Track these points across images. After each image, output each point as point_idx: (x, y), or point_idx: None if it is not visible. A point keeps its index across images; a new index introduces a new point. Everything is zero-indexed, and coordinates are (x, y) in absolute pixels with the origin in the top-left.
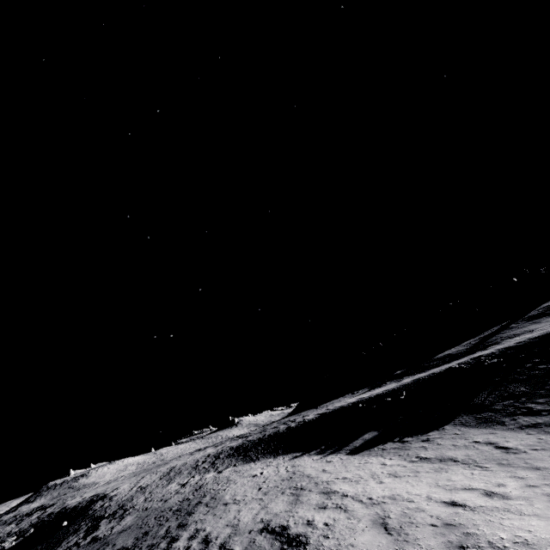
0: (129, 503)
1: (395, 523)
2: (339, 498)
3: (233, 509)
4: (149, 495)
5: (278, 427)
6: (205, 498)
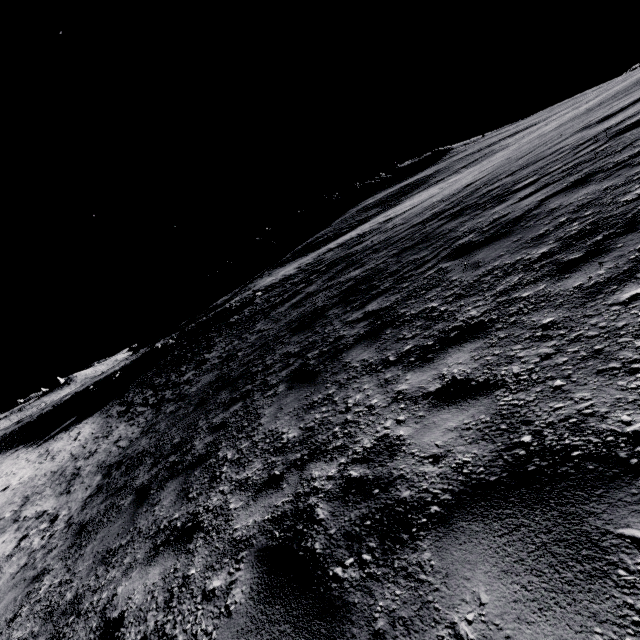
0: None
1: None
2: None
3: None
4: None
5: (43, 410)
6: None
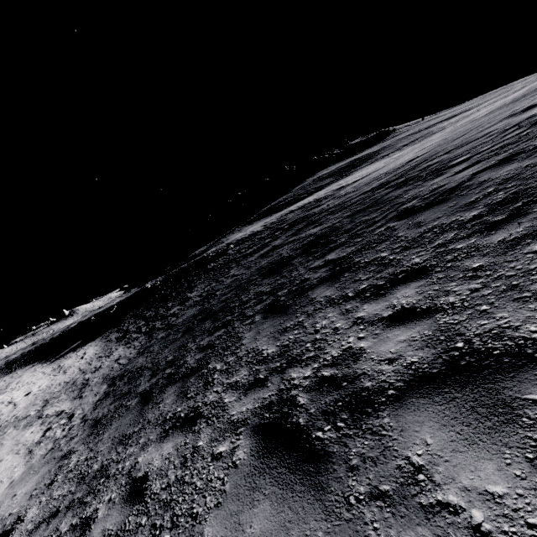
0: None
1: None
2: None
3: None
4: None
5: (54, 335)
6: None
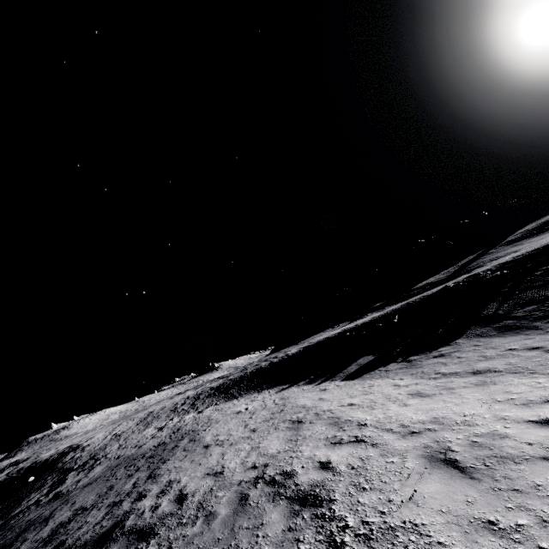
0: (101, 452)
1: (471, 460)
2: (356, 429)
3: (215, 452)
4: (123, 442)
5: (259, 364)
6: (183, 441)
